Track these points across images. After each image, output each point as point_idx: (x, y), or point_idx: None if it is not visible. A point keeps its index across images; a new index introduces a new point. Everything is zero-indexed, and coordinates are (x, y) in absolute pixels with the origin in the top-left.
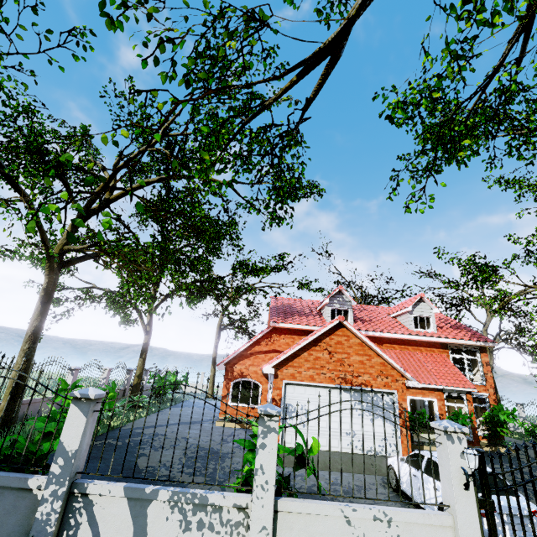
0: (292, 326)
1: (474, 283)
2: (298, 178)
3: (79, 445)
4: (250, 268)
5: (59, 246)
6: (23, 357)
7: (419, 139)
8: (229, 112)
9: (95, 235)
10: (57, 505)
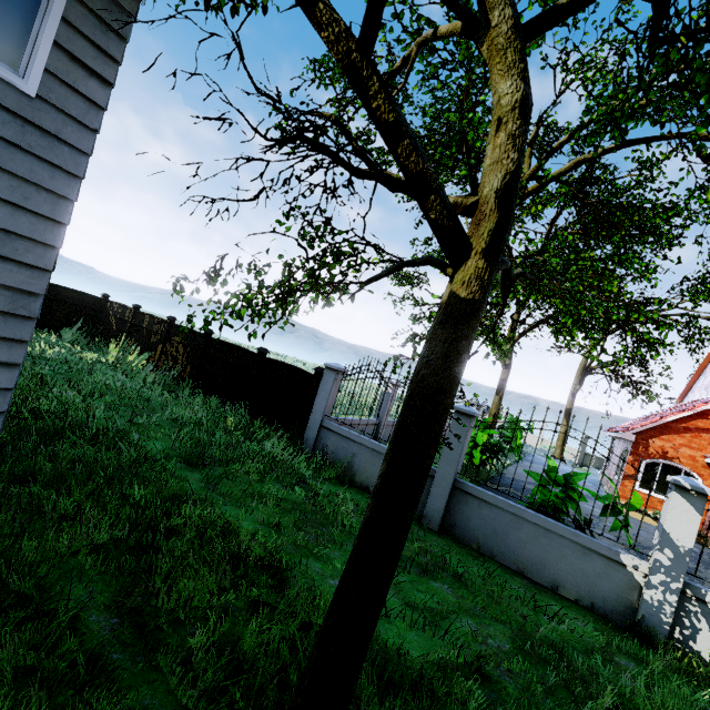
0: None
1: None
2: None
3: (693, 544)
4: None
5: None
6: None
7: None
8: None
9: None
10: (670, 598)
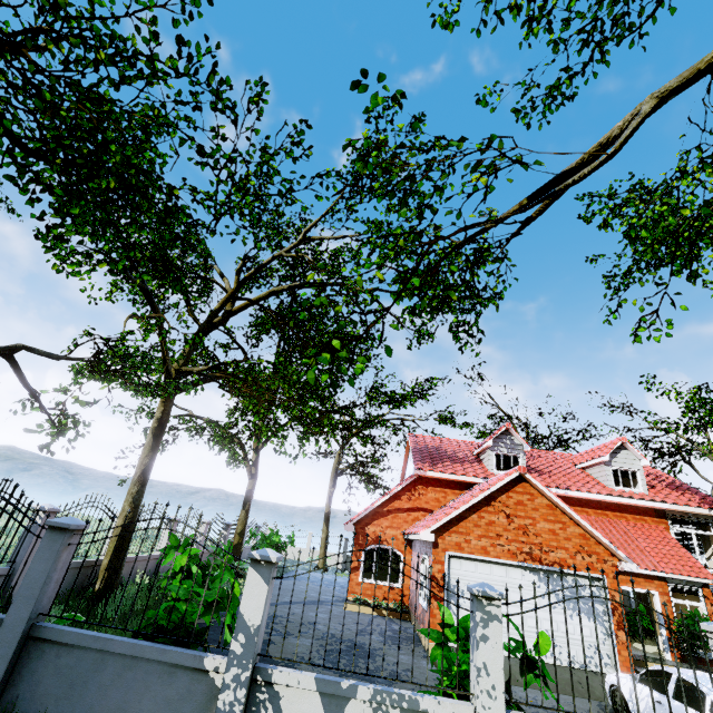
0: (444, 476)
1: (702, 426)
2: (494, 298)
3: (261, 619)
4: (388, 396)
5: (176, 367)
6: (131, 502)
7: (648, 253)
8: (436, 233)
9: (206, 352)
10: (241, 694)
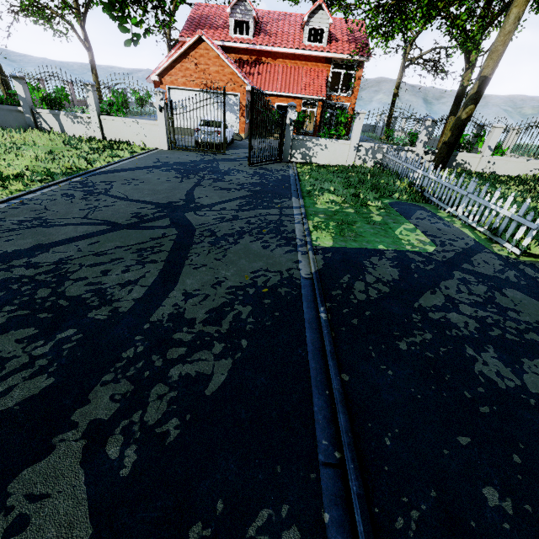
0: None
1: None
2: None
3: (25, 95)
4: None
5: None
6: None
7: None
8: None
9: None
10: (30, 115)
